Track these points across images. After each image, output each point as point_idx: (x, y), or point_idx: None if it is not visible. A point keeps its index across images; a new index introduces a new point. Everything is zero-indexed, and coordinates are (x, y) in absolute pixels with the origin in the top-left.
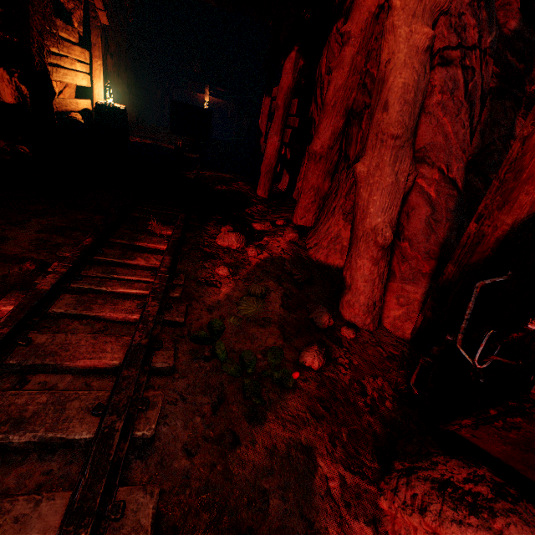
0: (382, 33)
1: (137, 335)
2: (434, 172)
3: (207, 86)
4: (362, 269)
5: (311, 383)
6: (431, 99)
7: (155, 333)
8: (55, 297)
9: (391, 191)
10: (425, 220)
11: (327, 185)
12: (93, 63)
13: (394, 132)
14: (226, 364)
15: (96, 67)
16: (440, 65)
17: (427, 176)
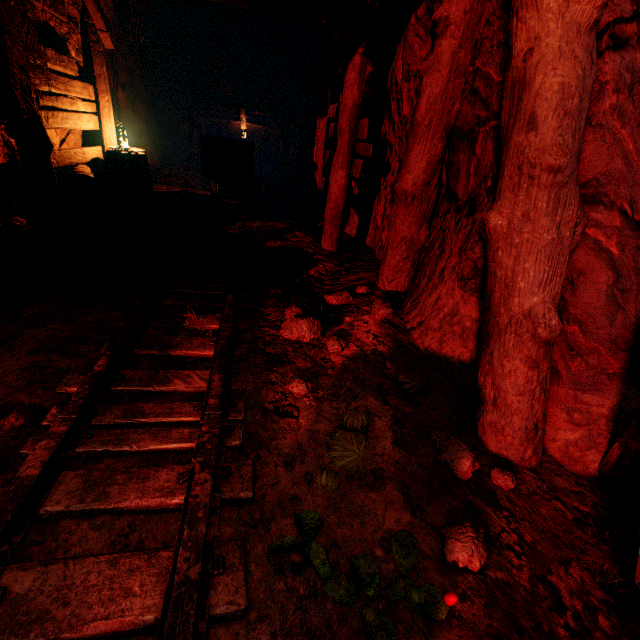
0: (511, 11)
1: (181, 558)
2: (613, 216)
3: (243, 111)
4: (513, 376)
5: (472, 600)
6: (601, 104)
7: (211, 537)
8: (50, 481)
9: (552, 254)
10: (607, 291)
11: (423, 234)
12: (99, 100)
13: (553, 162)
14: (331, 583)
15: (104, 104)
16: (611, 49)
17: (605, 224)
